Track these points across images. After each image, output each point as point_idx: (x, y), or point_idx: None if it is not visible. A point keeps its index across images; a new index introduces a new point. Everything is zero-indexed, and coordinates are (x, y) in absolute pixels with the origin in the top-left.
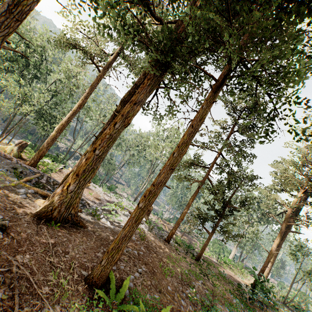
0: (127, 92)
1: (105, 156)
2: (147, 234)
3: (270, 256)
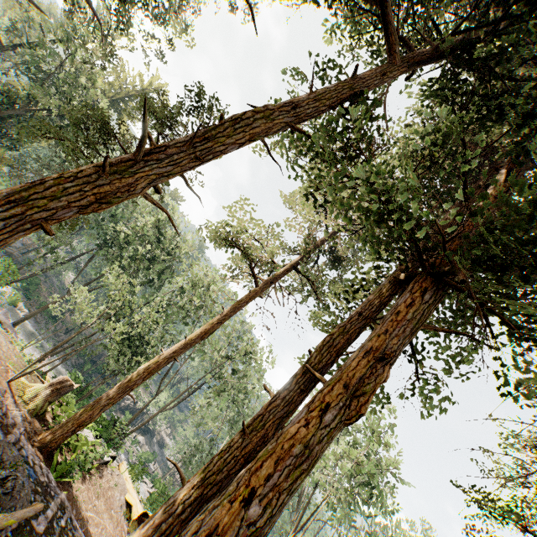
0: (338, 327)
1: (269, 528)
2: None
3: None
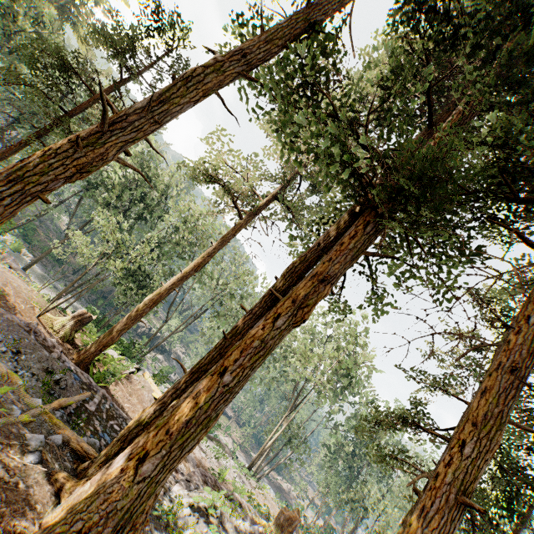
0: (300, 257)
1: (239, 389)
2: None
3: None
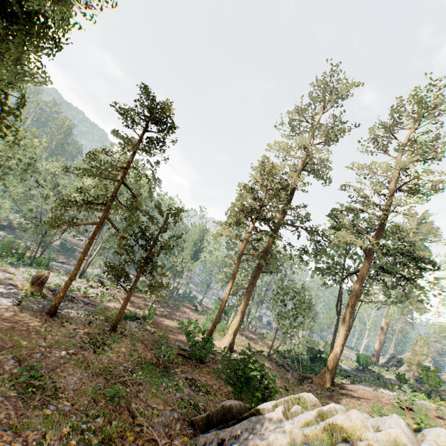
0: None
1: None
2: (0, 309)
3: (223, 305)
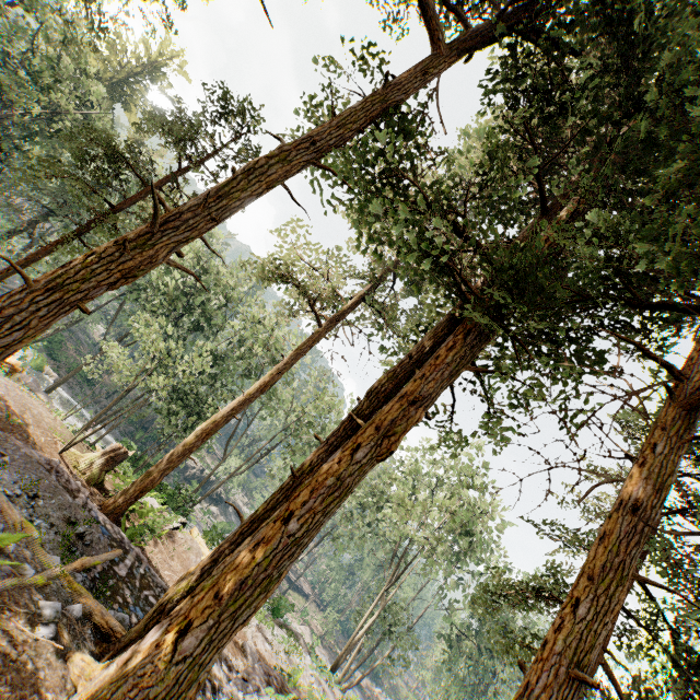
0: (387, 372)
1: (309, 541)
2: None
3: None
